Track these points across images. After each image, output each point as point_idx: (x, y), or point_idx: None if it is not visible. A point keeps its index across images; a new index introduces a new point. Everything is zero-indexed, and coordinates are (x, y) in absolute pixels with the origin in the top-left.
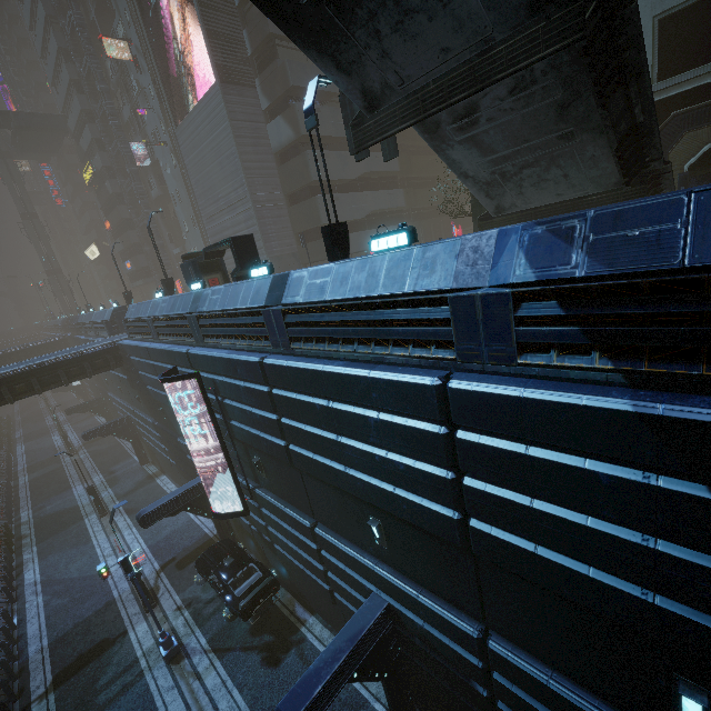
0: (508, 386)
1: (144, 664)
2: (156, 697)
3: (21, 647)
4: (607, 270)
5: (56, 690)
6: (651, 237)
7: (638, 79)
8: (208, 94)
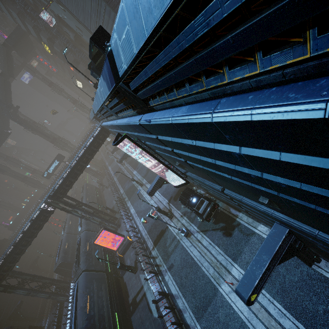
0: None
1: (178, 238)
2: (187, 249)
3: (140, 234)
4: None
5: (155, 247)
6: None
7: None
8: None
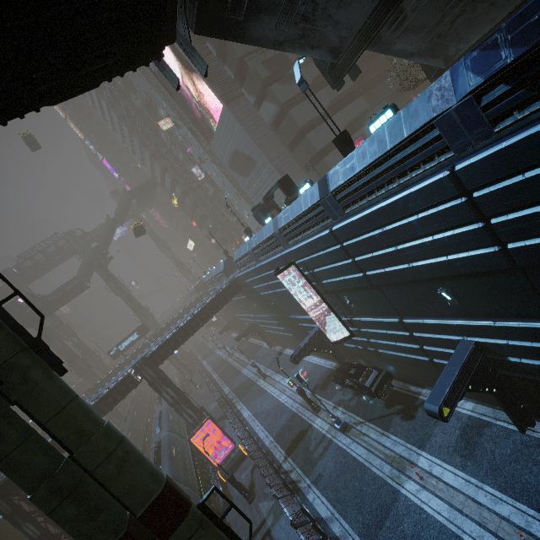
0: (493, 147)
1: (330, 436)
2: (345, 448)
3: (261, 443)
4: (526, 48)
5: (289, 456)
6: None
7: None
8: (221, 116)
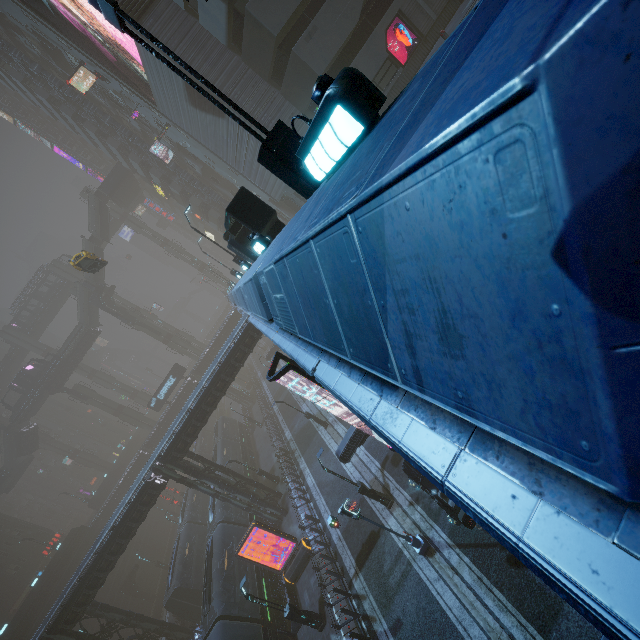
0: None
1: (408, 555)
2: (429, 586)
3: (328, 535)
4: None
5: (361, 571)
6: None
7: None
8: (140, 51)
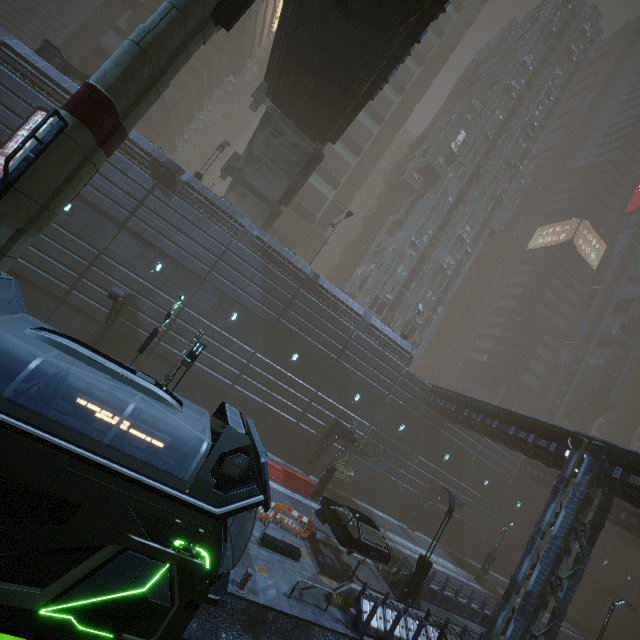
0: (247, 249)
1: None
2: None
3: None
4: (269, 244)
5: None
6: (275, 245)
7: (270, 227)
8: None
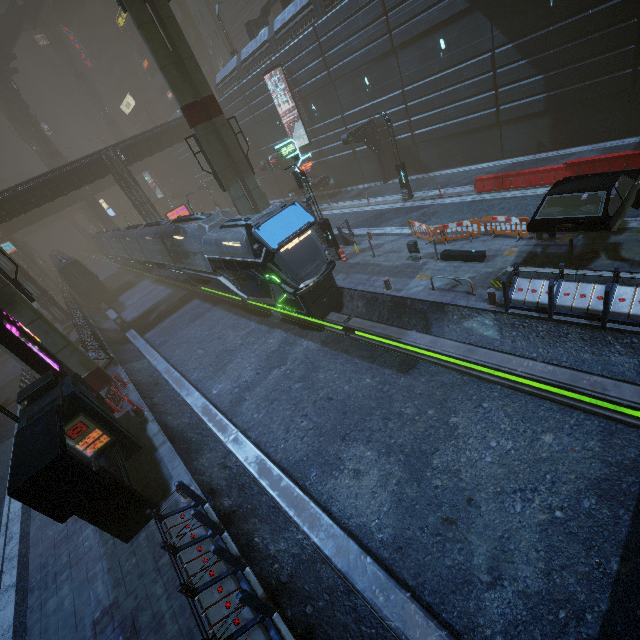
0: None
1: None
2: None
3: None
4: None
5: None
6: None
7: None
8: None
